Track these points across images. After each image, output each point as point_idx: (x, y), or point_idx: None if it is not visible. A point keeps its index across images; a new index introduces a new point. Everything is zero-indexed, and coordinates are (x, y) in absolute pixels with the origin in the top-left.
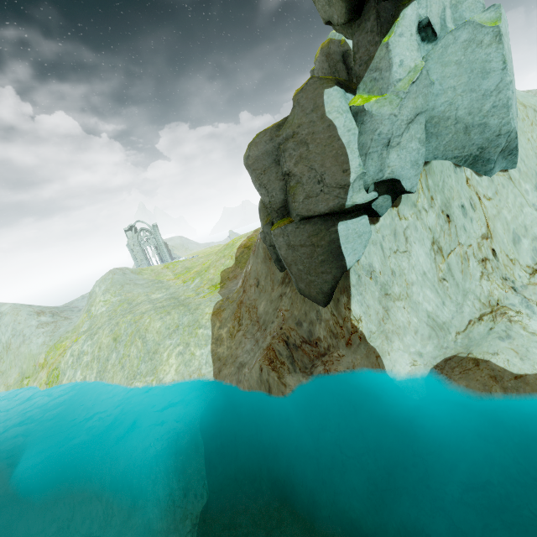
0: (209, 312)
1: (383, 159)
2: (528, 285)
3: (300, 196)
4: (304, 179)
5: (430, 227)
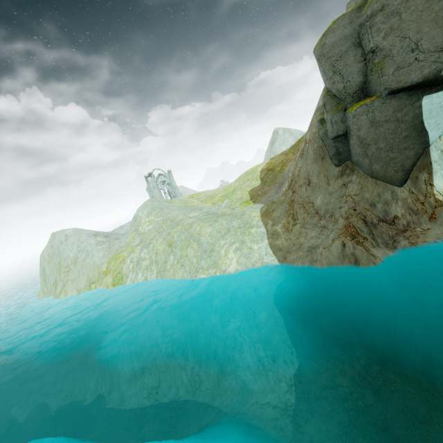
0: (257, 215)
1: None
2: None
3: (390, 69)
4: (394, 51)
5: None
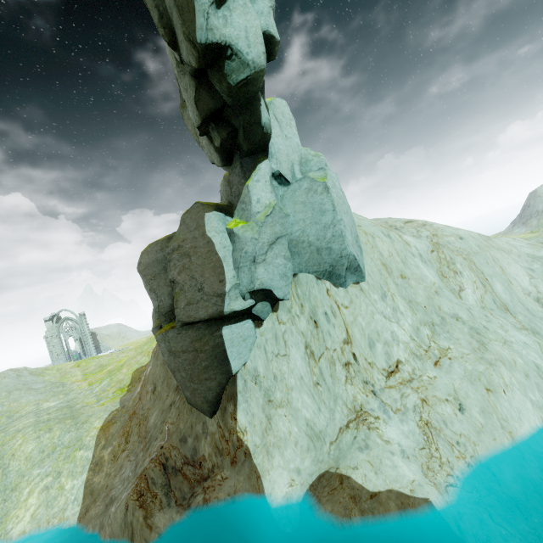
0: (98, 426)
1: (252, 272)
2: (385, 388)
3: (182, 303)
4: (186, 287)
5: (303, 332)
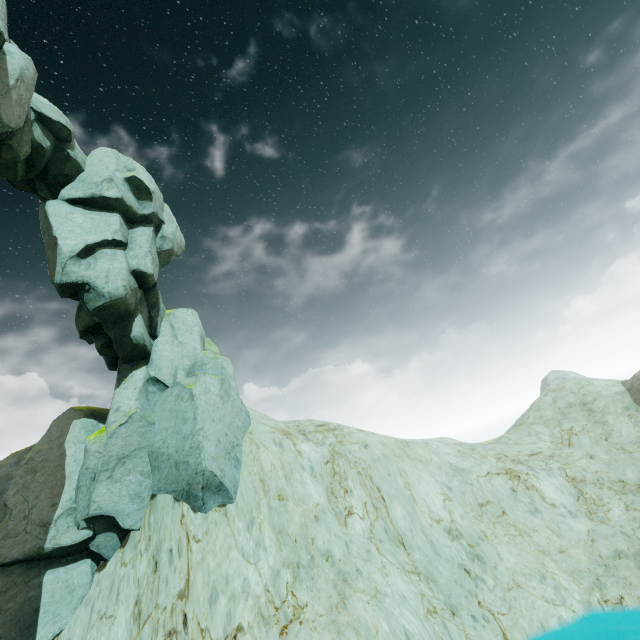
0: None
1: (91, 493)
2: None
3: None
4: (13, 513)
5: (140, 579)
